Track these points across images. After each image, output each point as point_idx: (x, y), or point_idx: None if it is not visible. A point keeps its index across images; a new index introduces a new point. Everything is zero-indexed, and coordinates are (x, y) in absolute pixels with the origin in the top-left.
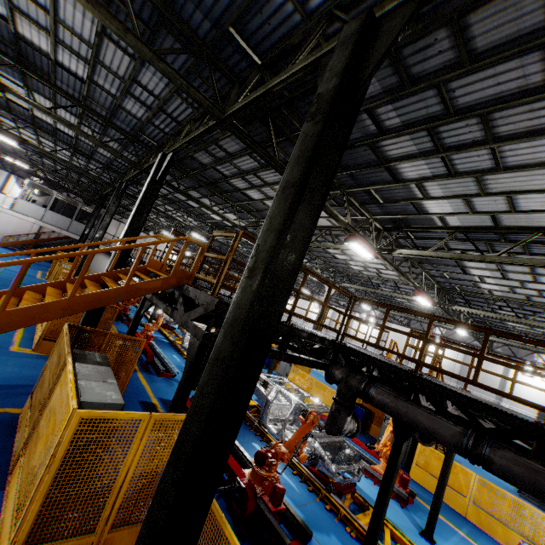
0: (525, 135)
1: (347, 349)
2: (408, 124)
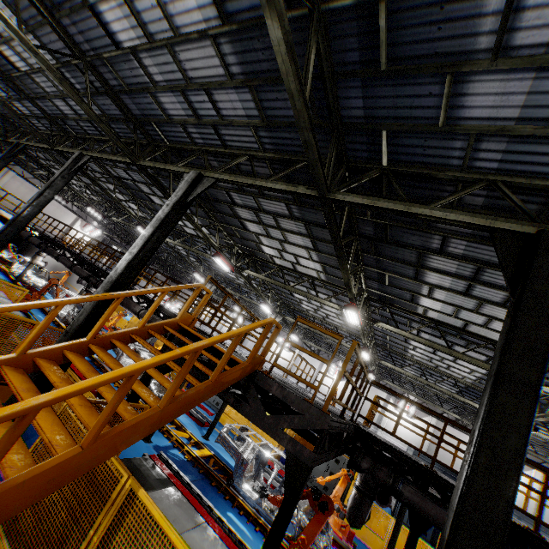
0: None
1: (361, 431)
2: (466, 257)
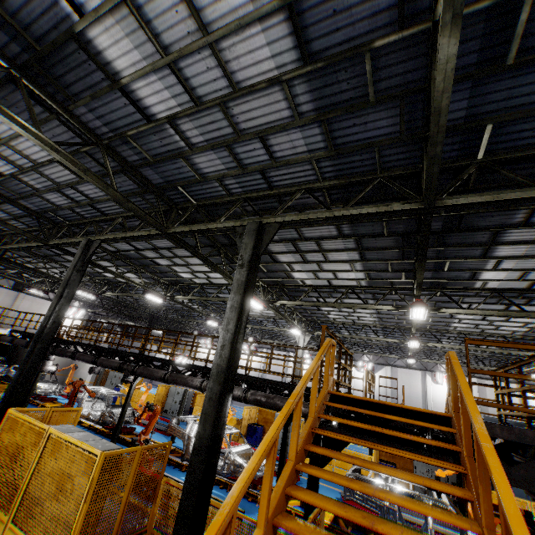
0: None
1: None
2: None
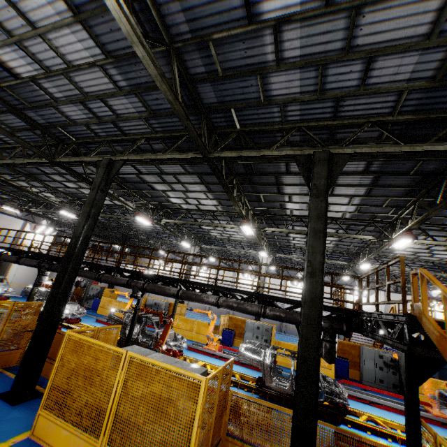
0: None
1: None
2: None
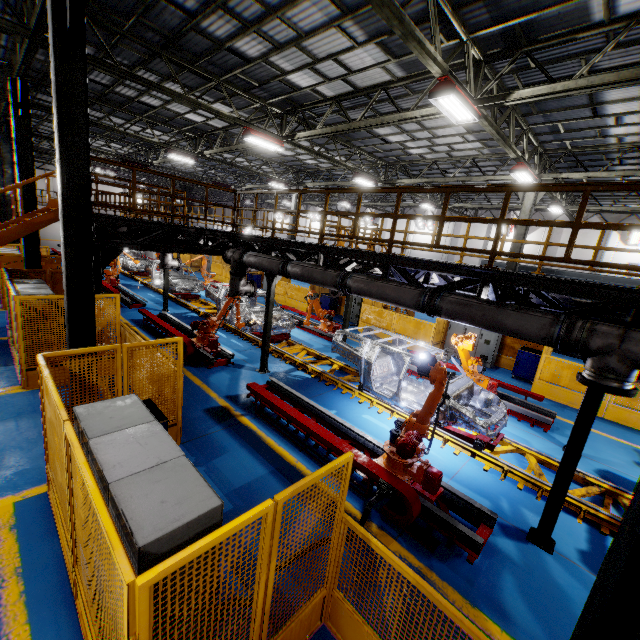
0: (288, 4)
1: (240, 236)
2: (204, 6)
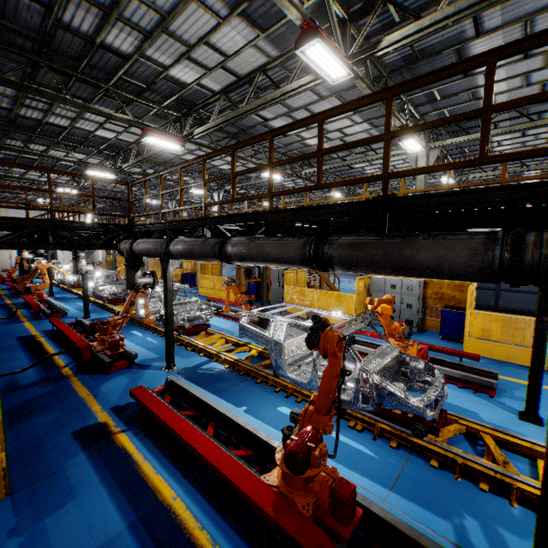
0: None
1: (136, 227)
2: None
